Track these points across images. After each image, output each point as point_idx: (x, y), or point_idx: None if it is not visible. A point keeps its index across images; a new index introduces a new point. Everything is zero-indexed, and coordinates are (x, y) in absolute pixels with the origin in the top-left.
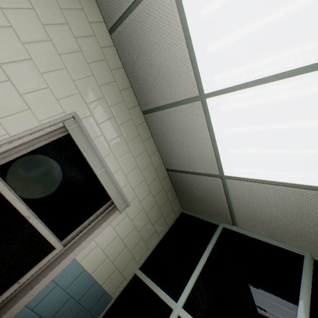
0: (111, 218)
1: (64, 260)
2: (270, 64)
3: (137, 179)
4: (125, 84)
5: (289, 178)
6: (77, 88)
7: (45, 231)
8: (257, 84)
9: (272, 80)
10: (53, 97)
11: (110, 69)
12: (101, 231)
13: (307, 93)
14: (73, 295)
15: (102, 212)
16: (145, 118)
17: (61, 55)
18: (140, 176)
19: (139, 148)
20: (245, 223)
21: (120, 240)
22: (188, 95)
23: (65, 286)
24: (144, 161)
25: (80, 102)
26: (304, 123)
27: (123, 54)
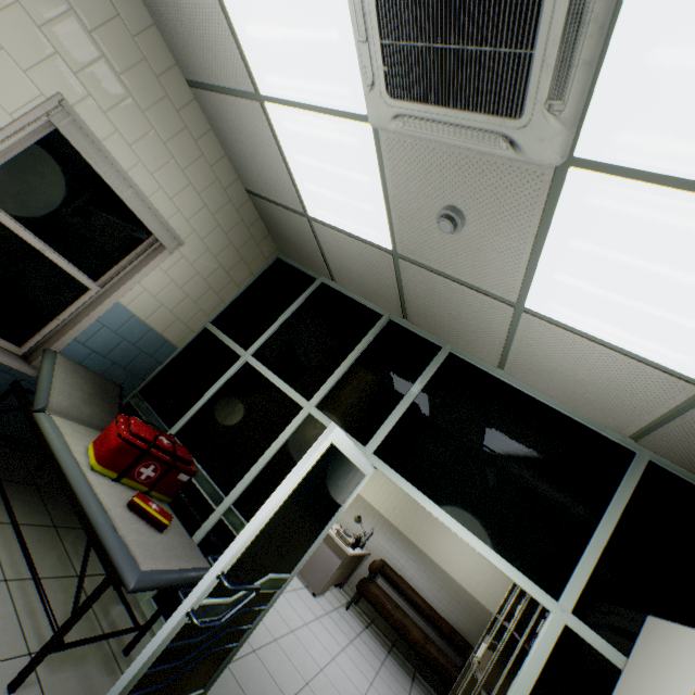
0: (159, 259)
1: (105, 302)
2: (314, 92)
3: (192, 205)
4: (141, 19)
5: (360, 232)
6: (51, 43)
7: (72, 269)
8: (310, 110)
9: (321, 112)
10: (17, 67)
11: None
12: (147, 274)
13: (349, 143)
14: (127, 338)
15: (146, 250)
16: (194, 95)
17: None
18: (197, 201)
19: (190, 153)
20: (341, 280)
21: (179, 288)
22: (242, 86)
23: (115, 329)
24: (202, 175)
25: (64, 72)
26: (355, 175)
27: None
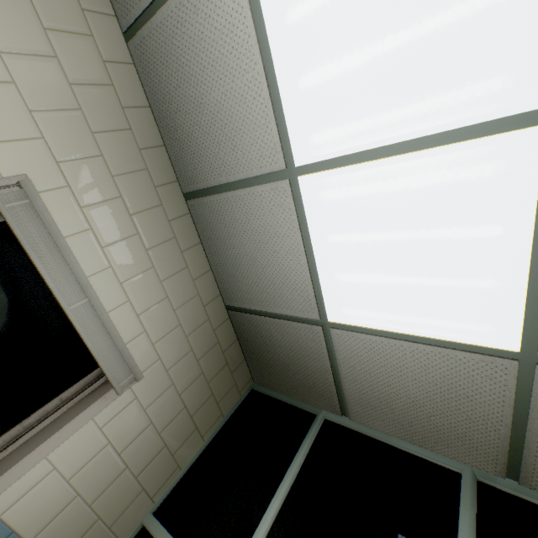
0: (95, 406)
1: None
2: (409, 119)
3: (163, 323)
4: (152, 138)
5: (438, 330)
6: (39, 127)
7: None
8: (386, 155)
9: (412, 148)
10: None
11: (121, 106)
12: (66, 436)
13: (469, 176)
14: None
15: (78, 392)
16: (189, 207)
17: (4, 54)
18: (170, 318)
19: (173, 263)
20: (362, 412)
21: (115, 454)
22: (266, 167)
23: None
24: (182, 288)
25: (43, 157)
26: (464, 231)
27: (151, 81)
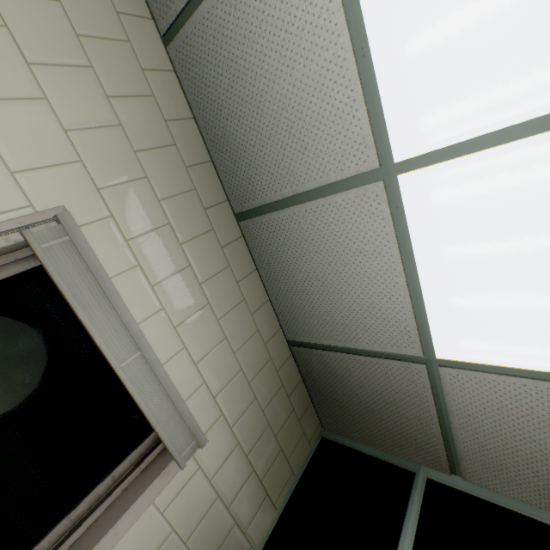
0: (155, 486)
1: None
2: None
3: (223, 370)
4: (198, 153)
5: None
6: (75, 149)
7: None
8: (549, 127)
9: None
10: (0, 164)
11: (163, 118)
12: (123, 531)
13: None
14: None
15: (132, 466)
16: (243, 229)
17: (33, 66)
18: (230, 363)
19: (229, 296)
20: (484, 472)
21: (180, 544)
22: (349, 169)
23: None
24: (240, 325)
25: (82, 184)
26: None
27: (195, 87)
